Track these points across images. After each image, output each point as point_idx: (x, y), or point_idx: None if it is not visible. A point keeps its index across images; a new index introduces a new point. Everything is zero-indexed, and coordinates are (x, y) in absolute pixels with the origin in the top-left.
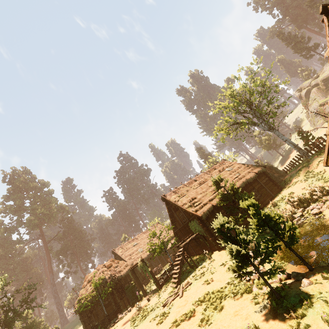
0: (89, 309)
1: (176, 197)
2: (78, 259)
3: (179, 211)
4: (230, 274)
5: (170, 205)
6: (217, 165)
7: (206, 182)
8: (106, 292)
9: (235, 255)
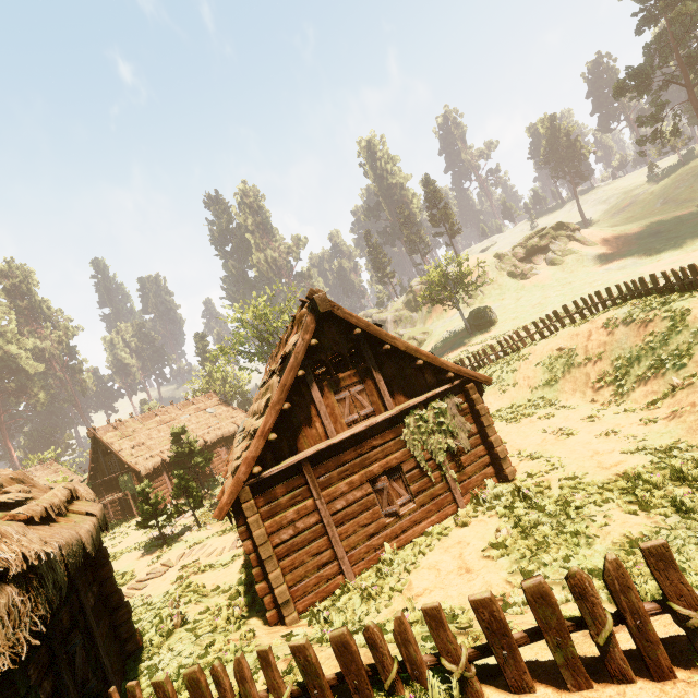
0: None
1: (115, 436)
2: None
3: (111, 456)
4: (144, 537)
5: (100, 444)
6: (200, 399)
7: (171, 422)
8: None
9: (144, 512)
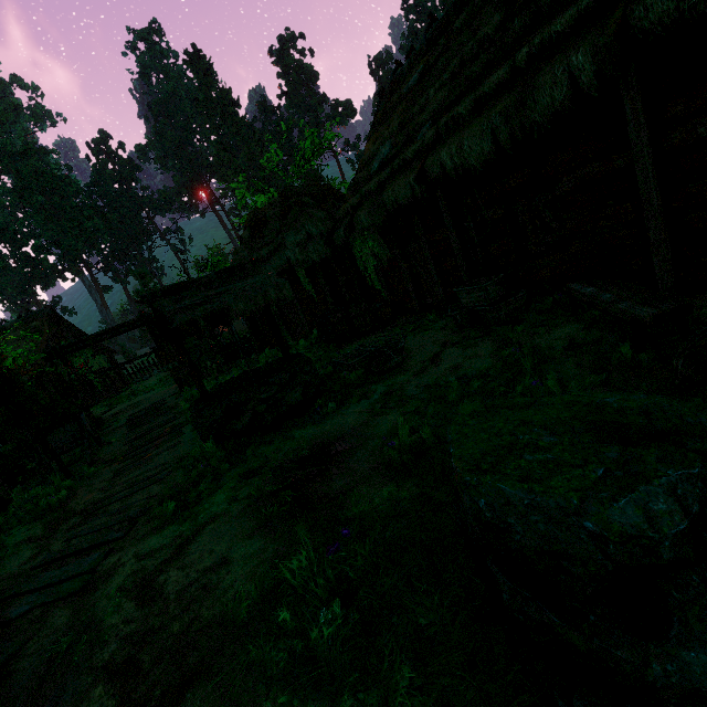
0: None
1: None
2: None
3: None
4: None
5: None
6: None
7: None
8: None
9: None
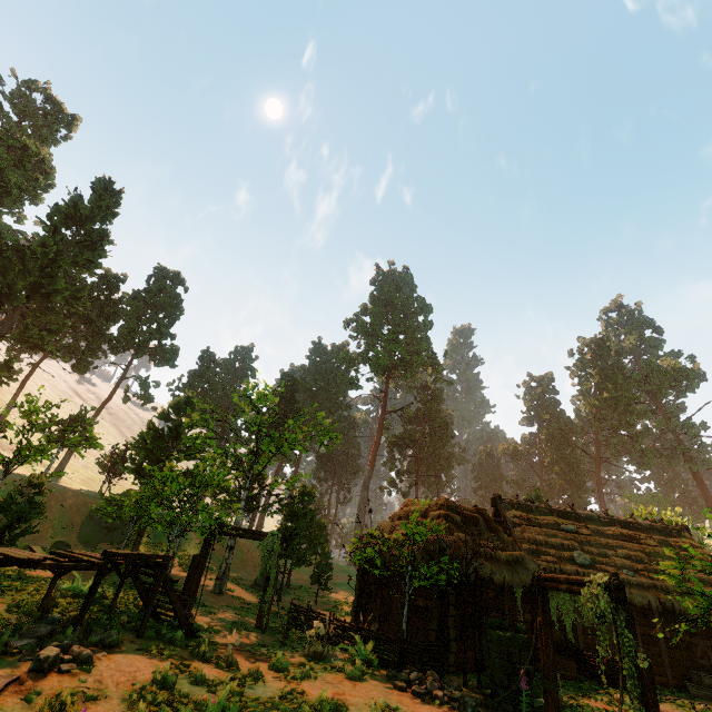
0: (379, 575)
1: None
2: (419, 476)
3: None
4: None
5: None
6: None
7: None
8: (428, 573)
9: None
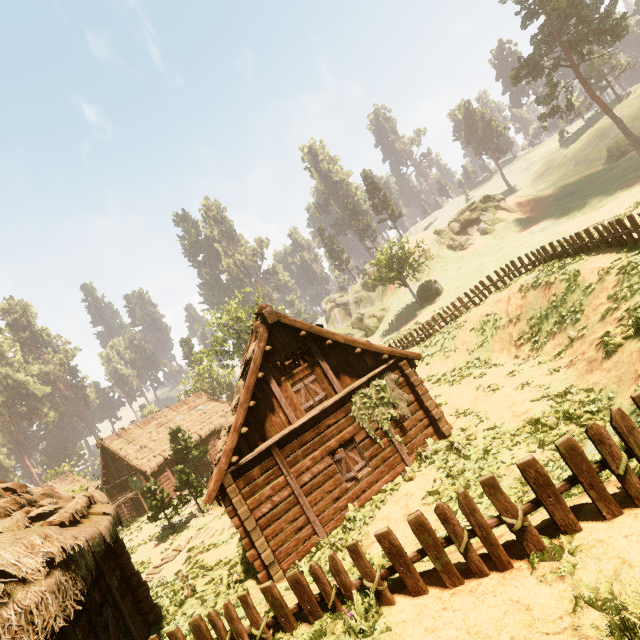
0: None
1: (120, 443)
2: None
3: (119, 461)
4: (156, 529)
5: (108, 452)
6: (191, 399)
7: (168, 424)
8: None
9: (153, 507)
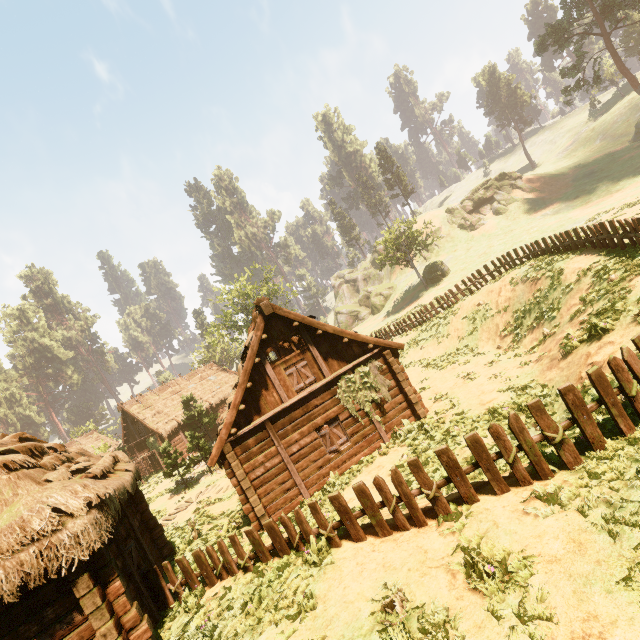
0: None
1: (138, 408)
2: None
3: (138, 424)
4: (171, 483)
5: (128, 416)
6: (202, 369)
7: (181, 392)
8: None
9: (168, 465)
